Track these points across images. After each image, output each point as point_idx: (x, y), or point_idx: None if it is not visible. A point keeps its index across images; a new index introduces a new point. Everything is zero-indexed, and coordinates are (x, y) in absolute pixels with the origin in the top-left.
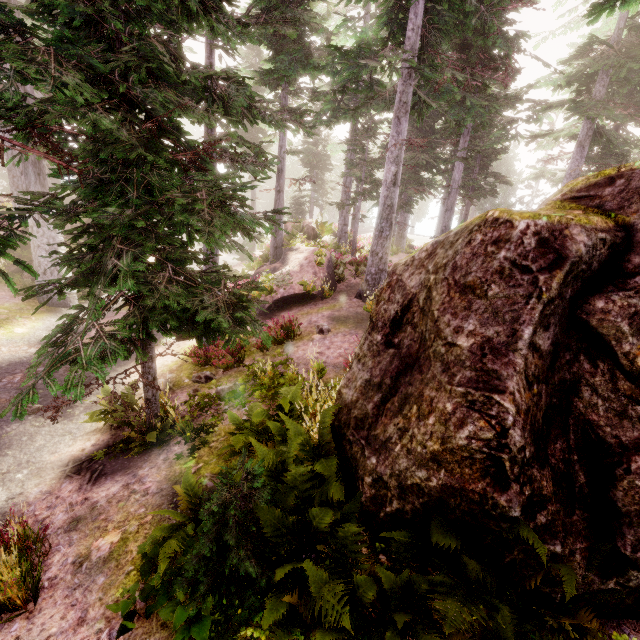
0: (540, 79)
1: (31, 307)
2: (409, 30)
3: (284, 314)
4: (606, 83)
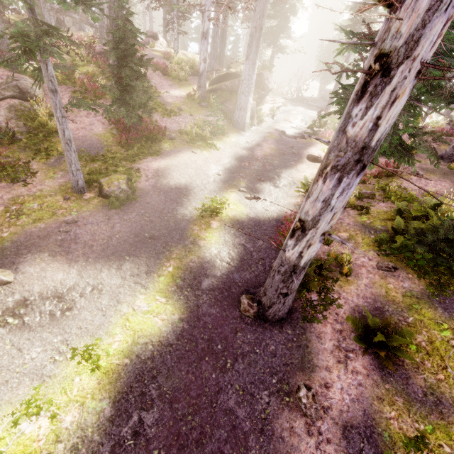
0: None
1: (230, 128)
2: None
3: (382, 159)
4: None
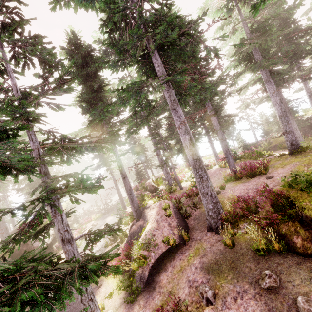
0: (226, 67)
1: None
2: (156, 67)
3: (163, 278)
4: (259, 53)
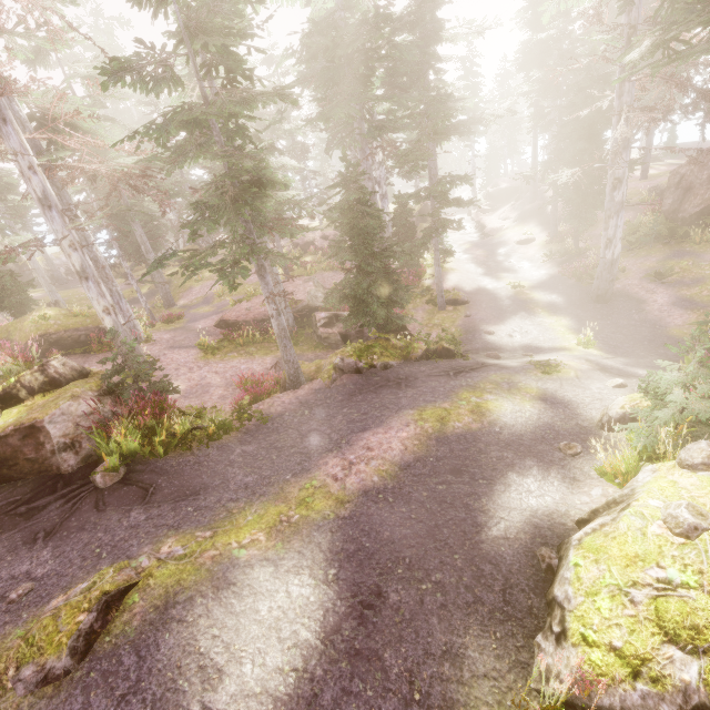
0: None
1: None
2: None
3: None
4: None
